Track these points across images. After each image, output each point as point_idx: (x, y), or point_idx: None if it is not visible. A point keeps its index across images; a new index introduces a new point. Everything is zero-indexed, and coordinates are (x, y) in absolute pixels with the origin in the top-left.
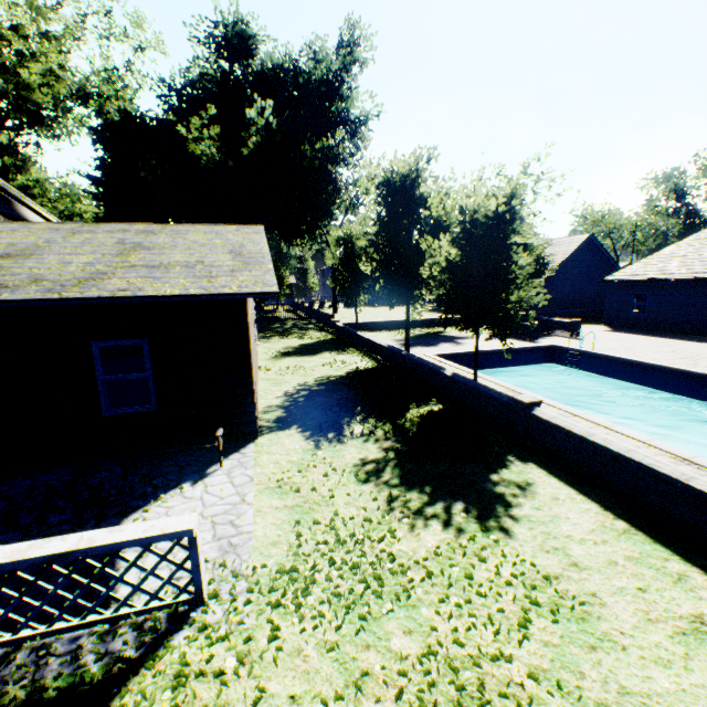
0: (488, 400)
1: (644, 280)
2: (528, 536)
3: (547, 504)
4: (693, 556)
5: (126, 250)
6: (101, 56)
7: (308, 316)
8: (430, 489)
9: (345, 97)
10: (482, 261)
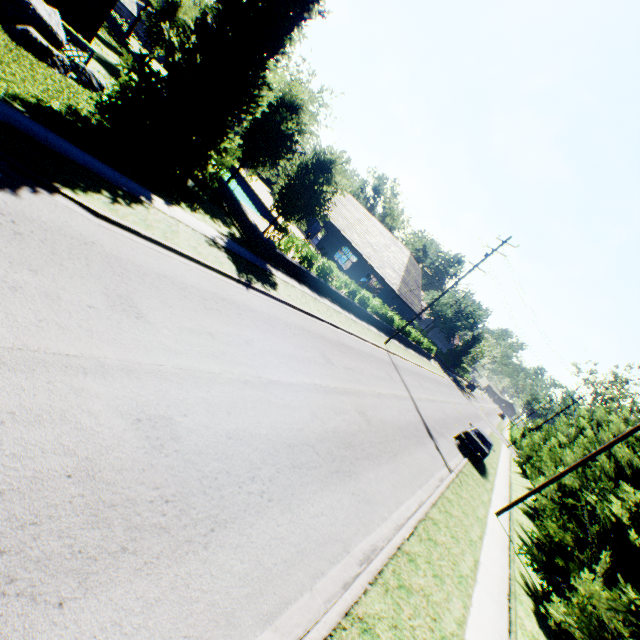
0: None
1: None
2: None
3: None
4: None
5: None
6: None
7: None
8: None
9: None
10: None
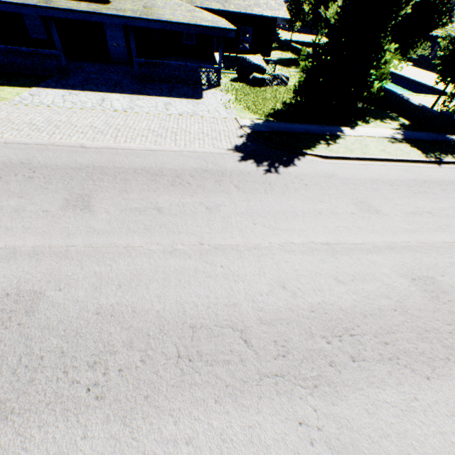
0: None
1: (441, 37)
2: None
3: None
4: None
5: None
6: None
7: None
8: None
9: None
10: None
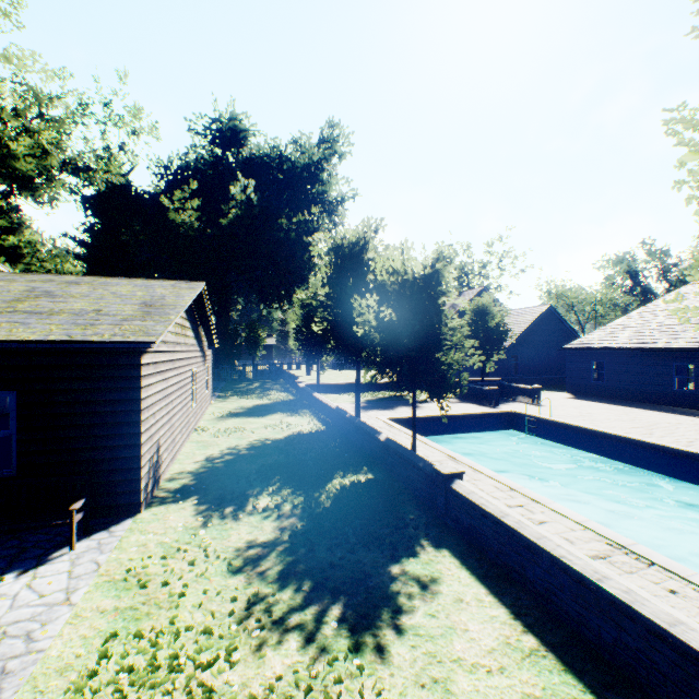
0: (415, 469)
1: (600, 348)
2: (406, 659)
3: (446, 608)
4: (611, 694)
5: (27, 297)
6: (101, 139)
7: (278, 376)
8: (310, 585)
9: (325, 182)
10: (410, 320)
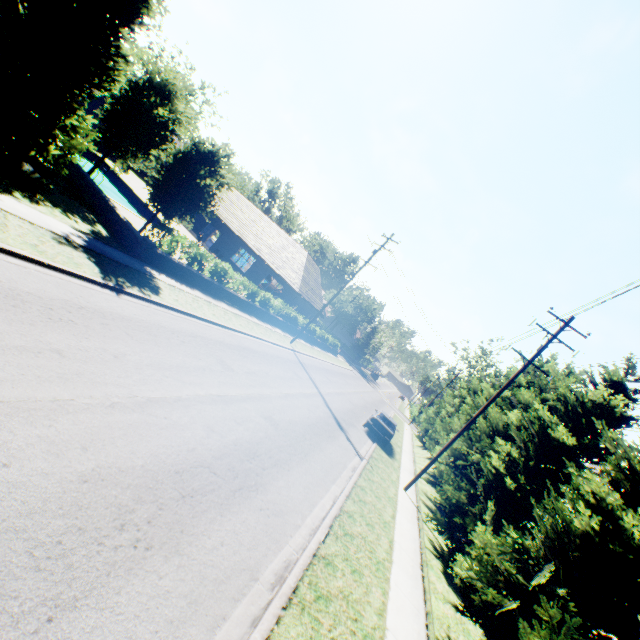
0: None
1: None
2: None
3: None
4: None
5: None
6: None
7: None
8: None
9: None
10: None
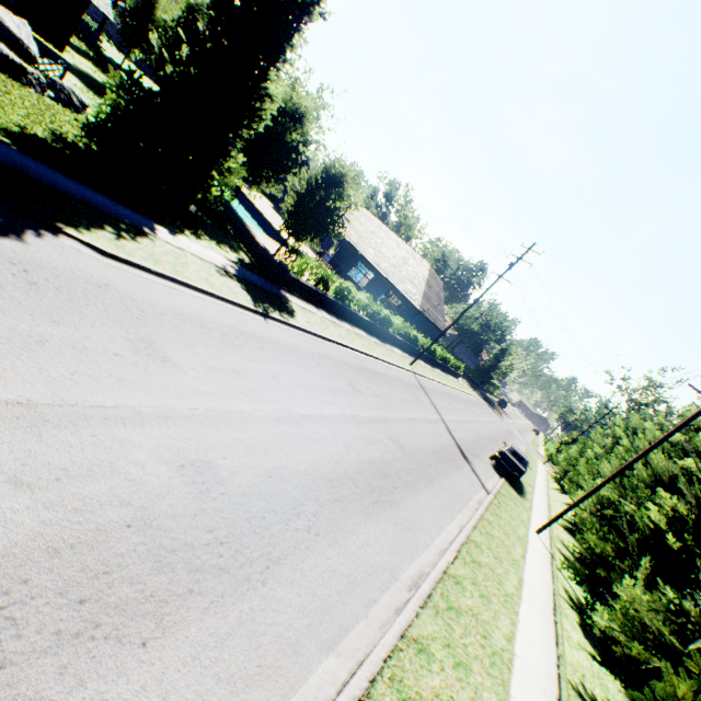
0: None
1: None
2: None
3: None
4: None
5: None
6: None
7: None
8: None
9: None
10: None
